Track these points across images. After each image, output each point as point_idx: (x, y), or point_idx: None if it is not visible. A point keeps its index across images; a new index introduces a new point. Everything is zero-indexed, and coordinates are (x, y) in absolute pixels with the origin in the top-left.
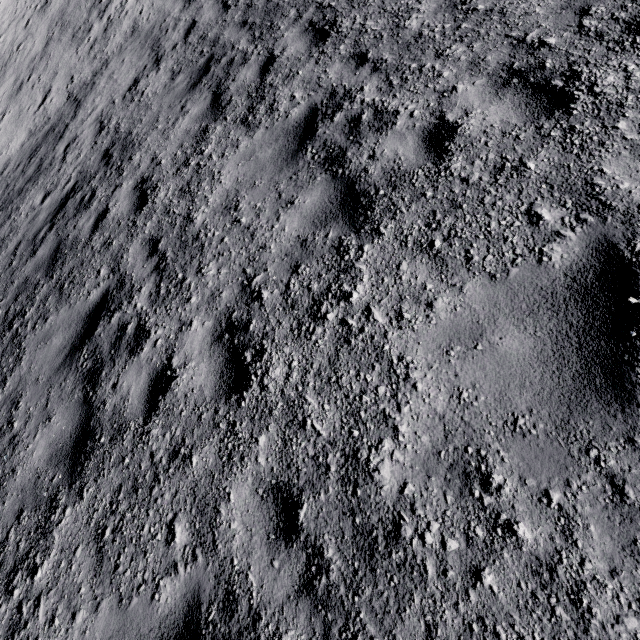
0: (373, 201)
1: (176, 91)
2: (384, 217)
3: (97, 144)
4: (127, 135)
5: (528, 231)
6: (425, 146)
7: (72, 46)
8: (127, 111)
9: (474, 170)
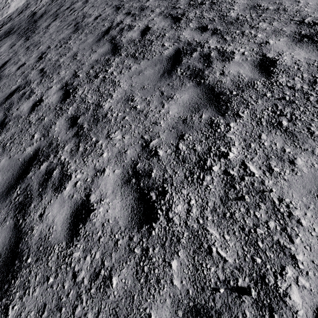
0: None
1: None
2: None
3: None
4: None
5: None
6: None
7: None
8: None
9: None
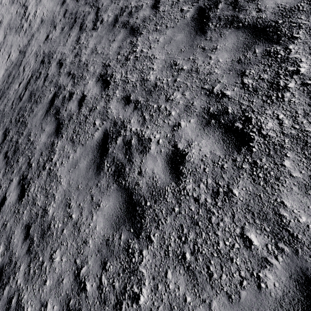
0: (139, 28)
1: (65, 32)
2: (143, 30)
3: (37, 60)
4: (49, 52)
5: (181, 14)
6: (152, 9)
7: (16, 34)
8: (46, 46)
9: (166, 8)
